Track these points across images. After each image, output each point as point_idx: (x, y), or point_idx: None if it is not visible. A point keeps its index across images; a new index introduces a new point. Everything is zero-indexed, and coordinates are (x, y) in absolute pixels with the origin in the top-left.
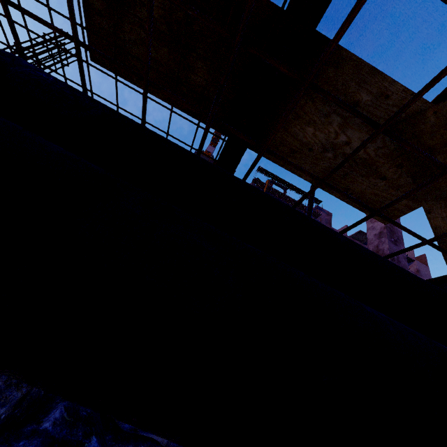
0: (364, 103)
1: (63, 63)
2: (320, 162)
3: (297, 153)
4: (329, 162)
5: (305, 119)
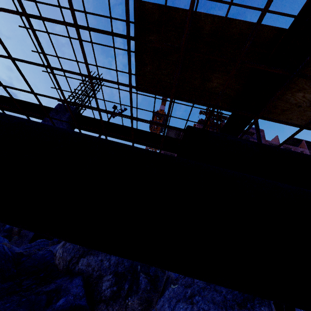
0: None
1: (96, 90)
2: (307, 113)
3: (287, 111)
4: None
5: (296, 88)
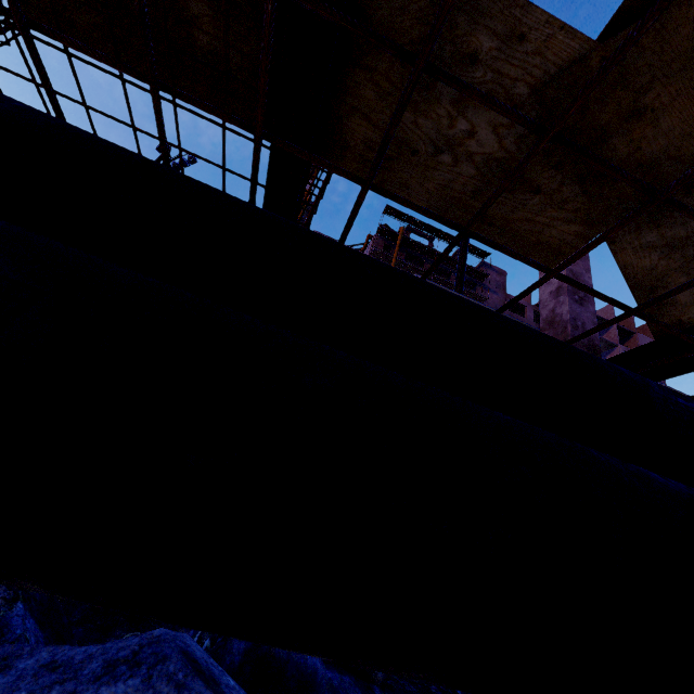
0: (486, 53)
1: None
2: (433, 173)
3: (395, 161)
4: (447, 171)
5: (396, 96)
